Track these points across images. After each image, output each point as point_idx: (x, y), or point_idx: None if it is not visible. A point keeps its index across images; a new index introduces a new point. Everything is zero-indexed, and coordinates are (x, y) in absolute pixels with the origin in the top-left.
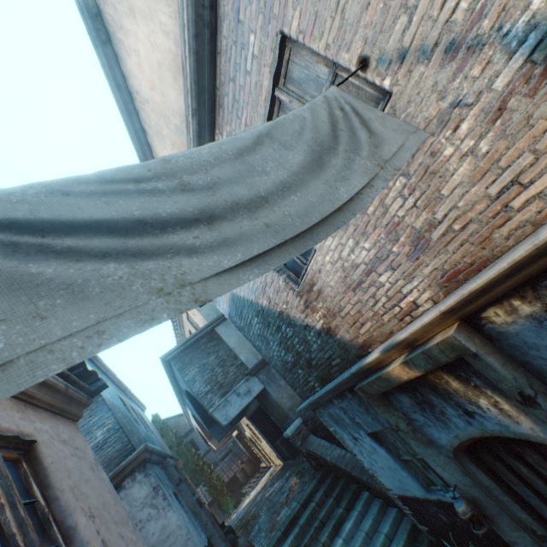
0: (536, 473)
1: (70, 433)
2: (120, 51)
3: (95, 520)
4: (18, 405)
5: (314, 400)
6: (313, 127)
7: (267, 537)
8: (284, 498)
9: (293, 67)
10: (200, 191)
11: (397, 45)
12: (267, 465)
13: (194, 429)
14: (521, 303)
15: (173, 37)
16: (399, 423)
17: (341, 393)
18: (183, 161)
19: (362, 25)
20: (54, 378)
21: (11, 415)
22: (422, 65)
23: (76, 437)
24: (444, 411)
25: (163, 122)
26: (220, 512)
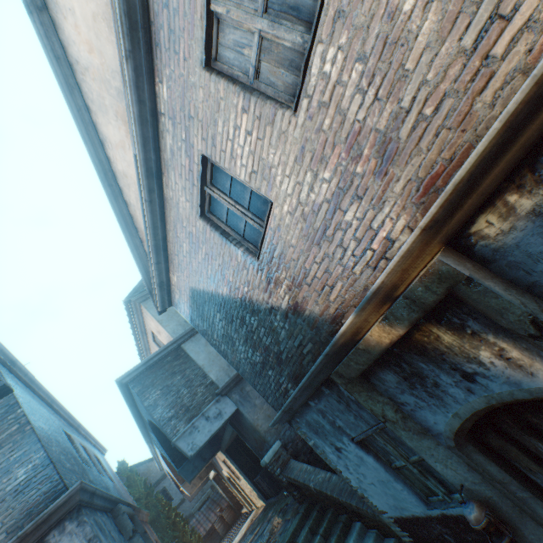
0: None
1: None
2: (57, 16)
3: None
4: None
5: (288, 404)
6: None
7: None
8: None
9: None
10: None
11: None
12: (248, 509)
13: (167, 475)
14: (519, 197)
15: None
16: (386, 411)
17: (317, 390)
18: None
19: None
20: None
21: None
22: None
23: None
24: (438, 381)
25: (105, 90)
26: None
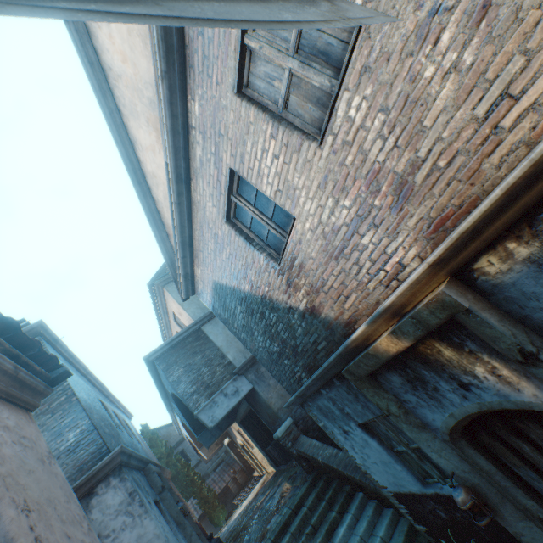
0: (541, 450)
1: (18, 421)
2: (92, 24)
3: (30, 514)
4: None
5: (302, 391)
6: None
7: None
8: (275, 505)
9: None
10: None
11: None
12: (259, 473)
13: (185, 439)
14: (517, 245)
15: None
16: (390, 406)
17: (329, 381)
18: None
19: None
20: None
21: None
22: None
23: (26, 426)
24: (438, 387)
25: (137, 97)
26: (212, 526)
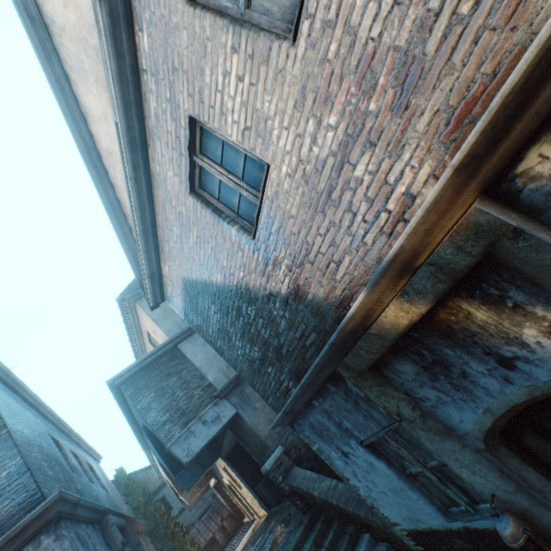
0: None
1: None
2: None
3: None
4: None
5: (289, 404)
6: None
7: None
8: None
9: None
10: None
11: None
12: (250, 519)
13: (166, 483)
14: None
15: None
16: (401, 408)
17: (322, 388)
18: None
19: None
20: None
21: None
22: None
23: None
24: (467, 370)
25: (83, 51)
26: None
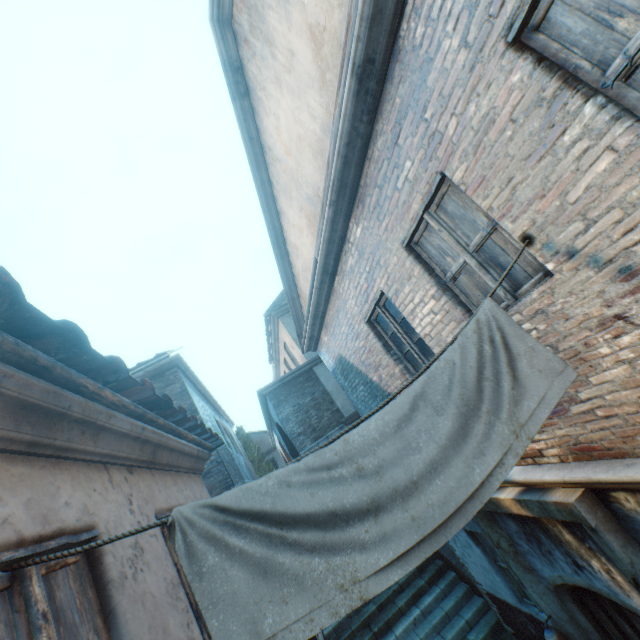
0: None
1: (200, 490)
2: (258, 107)
3: None
4: (173, 477)
5: None
6: (460, 378)
7: None
8: None
9: (448, 201)
10: (370, 476)
11: (568, 242)
12: None
13: (276, 448)
14: None
15: (319, 122)
16: (501, 541)
17: None
18: (357, 441)
19: (533, 209)
20: (192, 448)
21: (173, 491)
22: (591, 270)
23: (203, 492)
24: (552, 552)
25: (294, 186)
26: None
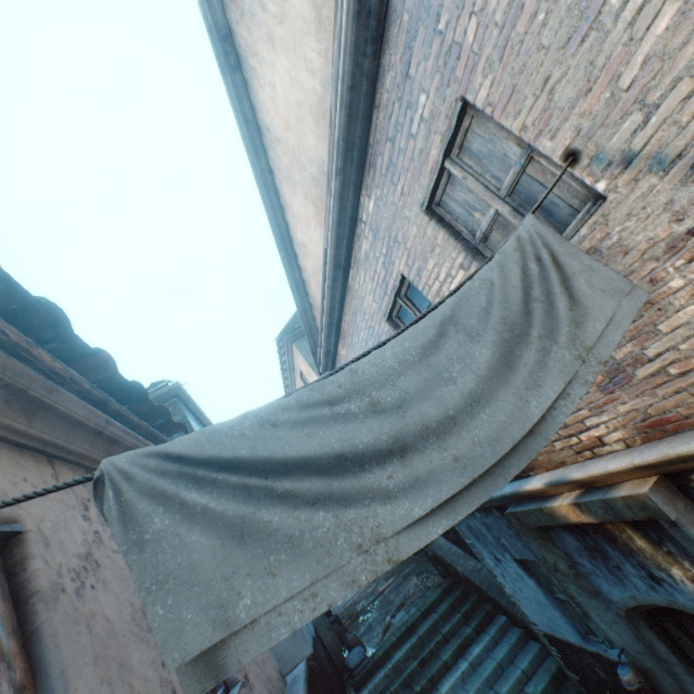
0: None
1: None
2: (252, 80)
3: None
4: None
5: None
6: (502, 299)
7: (378, 638)
8: (400, 599)
9: (473, 138)
10: (386, 414)
11: (623, 146)
12: None
13: None
14: None
15: (319, 77)
16: (558, 563)
17: (486, 508)
18: (368, 371)
19: (577, 112)
20: None
21: None
22: (655, 176)
23: None
24: (621, 566)
25: (296, 168)
26: None
